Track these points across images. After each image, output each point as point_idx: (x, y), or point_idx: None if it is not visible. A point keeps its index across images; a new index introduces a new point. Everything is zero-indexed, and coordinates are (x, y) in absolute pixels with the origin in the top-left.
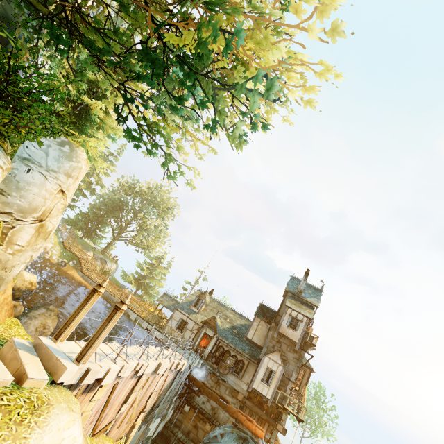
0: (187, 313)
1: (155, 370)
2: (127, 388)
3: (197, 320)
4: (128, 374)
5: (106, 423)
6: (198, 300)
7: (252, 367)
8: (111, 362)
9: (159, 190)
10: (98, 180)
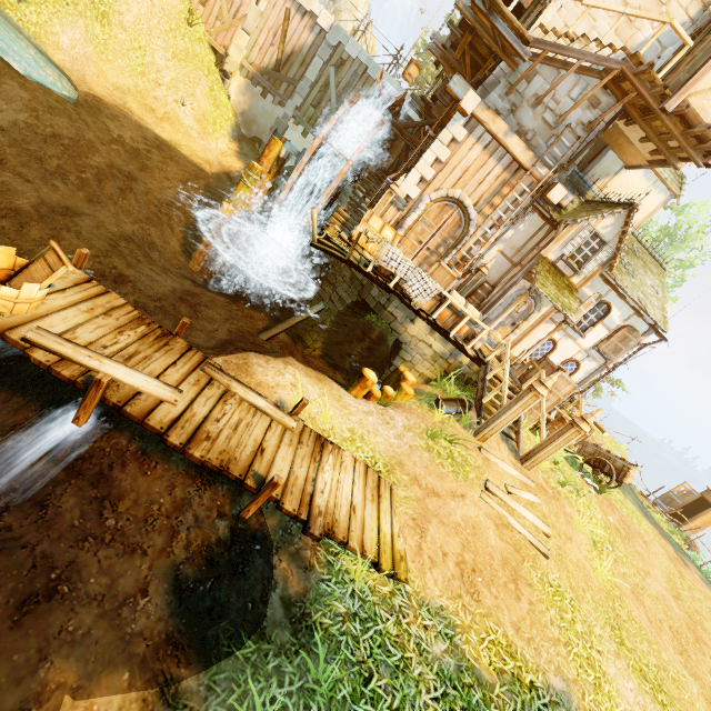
0: None
1: None
2: None
3: None
4: None
5: None
6: None
7: None
8: None
9: None
10: None
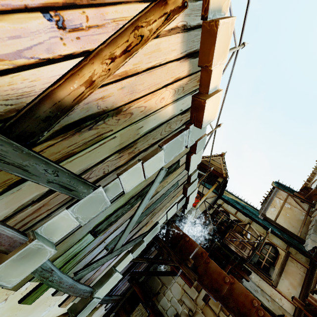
0: None
1: None
2: None
3: None
4: None
5: None
6: None
7: (297, 265)
8: None
9: None
10: None
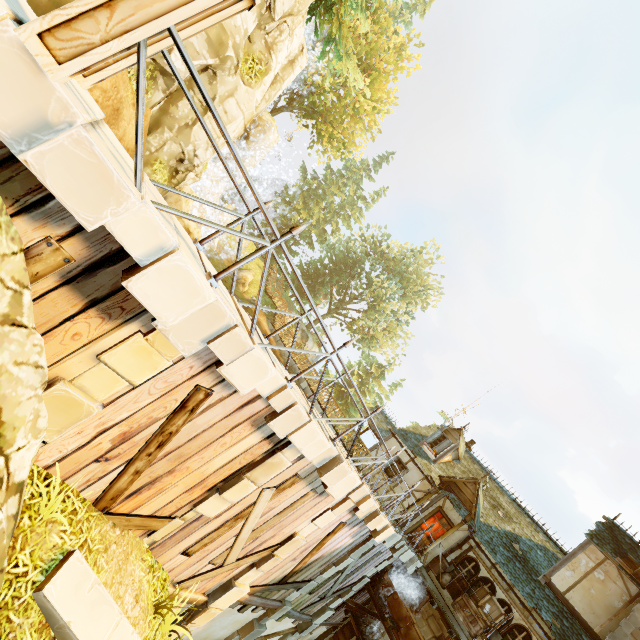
0: (412, 450)
1: (320, 466)
2: (236, 452)
3: (429, 474)
4: (245, 391)
5: (155, 509)
6: (442, 438)
7: None
8: (199, 269)
9: (416, 256)
10: (335, 228)
